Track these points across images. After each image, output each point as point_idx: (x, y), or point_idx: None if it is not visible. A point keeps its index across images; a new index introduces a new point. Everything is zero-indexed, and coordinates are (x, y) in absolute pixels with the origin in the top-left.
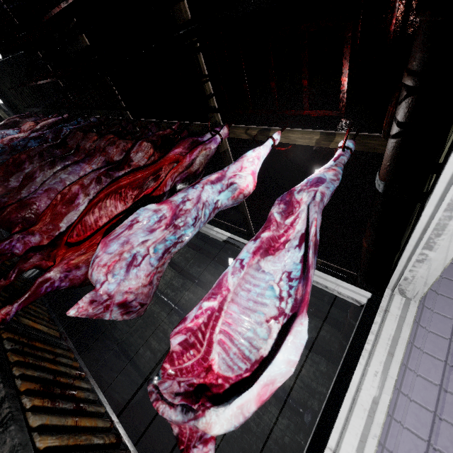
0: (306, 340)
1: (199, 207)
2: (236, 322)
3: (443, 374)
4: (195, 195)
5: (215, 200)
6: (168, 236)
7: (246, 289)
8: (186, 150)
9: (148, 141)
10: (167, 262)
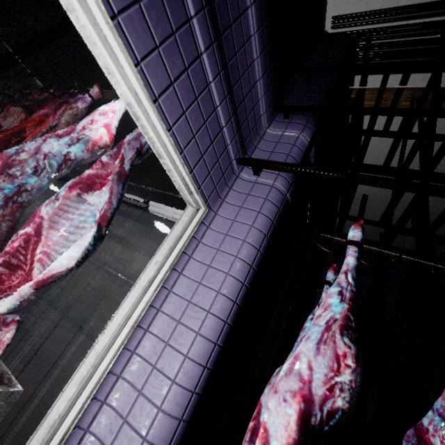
0: (87, 242)
1: (37, 158)
2: (53, 244)
3: (214, 257)
4: (31, 146)
5: (63, 152)
6: (1, 184)
7: (67, 218)
8: (53, 111)
9: (19, 105)
10: (17, 212)
